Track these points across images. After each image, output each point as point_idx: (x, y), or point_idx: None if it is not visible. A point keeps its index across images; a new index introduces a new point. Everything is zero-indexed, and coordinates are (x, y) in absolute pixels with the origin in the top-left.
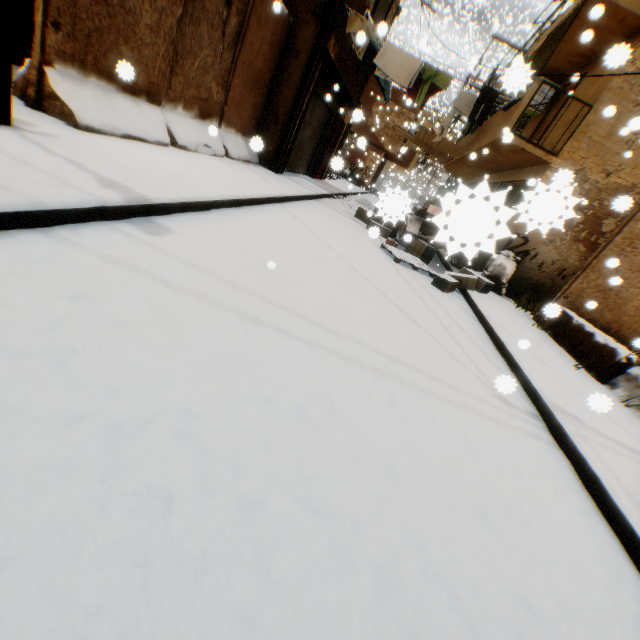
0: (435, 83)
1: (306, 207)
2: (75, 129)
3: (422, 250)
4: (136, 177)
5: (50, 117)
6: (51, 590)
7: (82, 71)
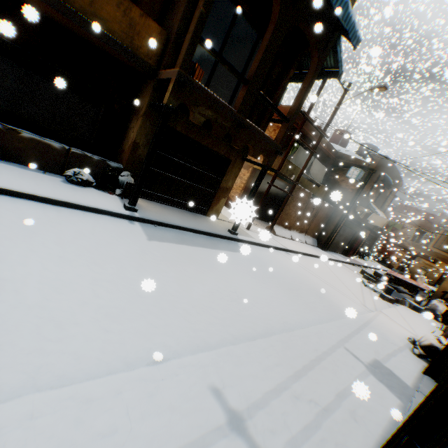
0: (394, 226)
1: None
2: (274, 235)
3: (385, 288)
4: (286, 245)
5: (271, 233)
6: (285, 268)
7: (278, 225)
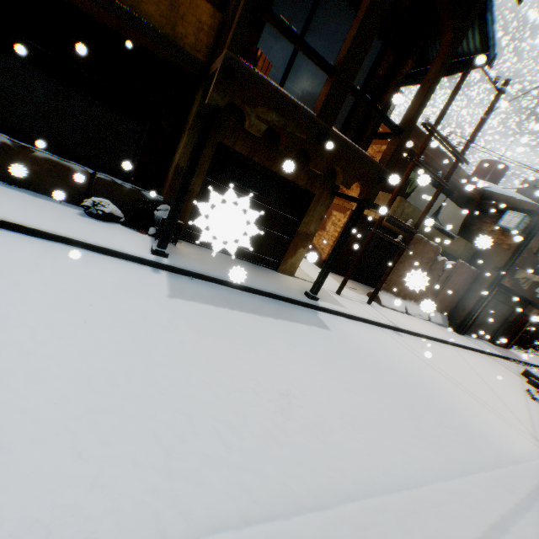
0: None
1: (471, 353)
2: (380, 305)
3: None
4: (396, 320)
5: (374, 302)
6: (390, 357)
7: (386, 291)
